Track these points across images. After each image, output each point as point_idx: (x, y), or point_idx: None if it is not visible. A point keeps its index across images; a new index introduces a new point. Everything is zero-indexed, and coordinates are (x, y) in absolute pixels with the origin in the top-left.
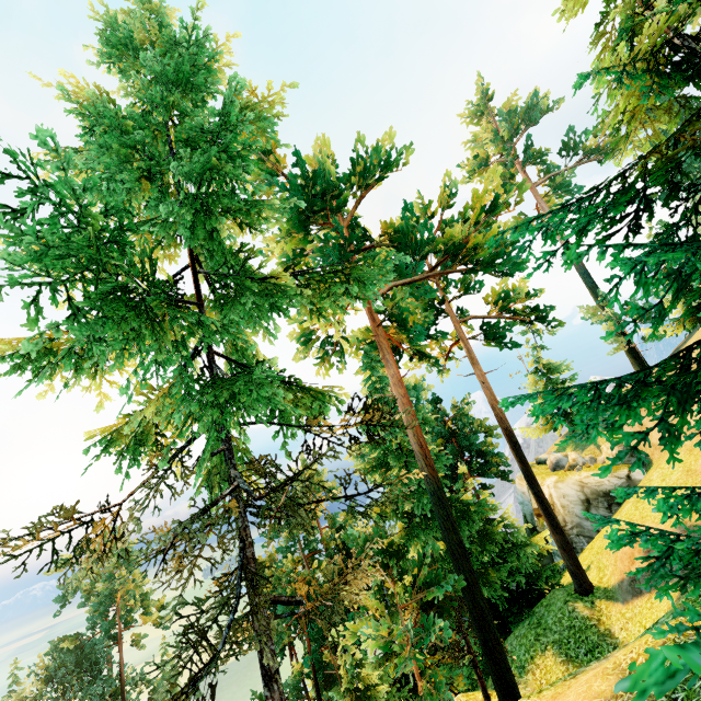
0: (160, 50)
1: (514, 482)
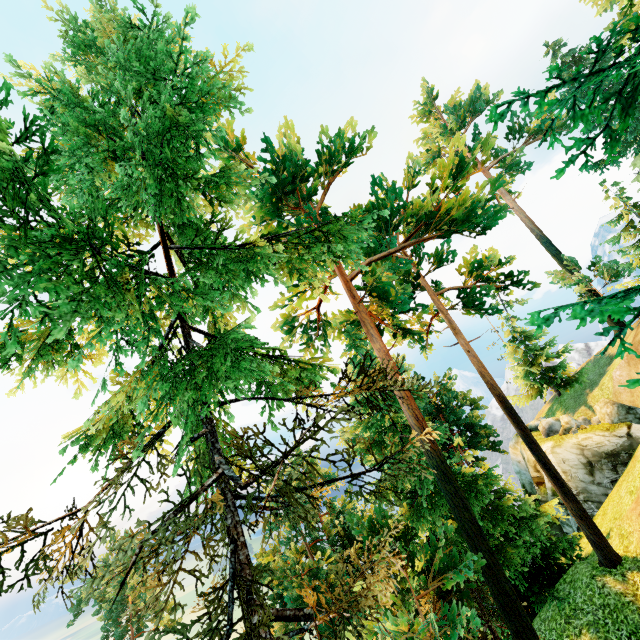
0: (118, 35)
1: (505, 452)
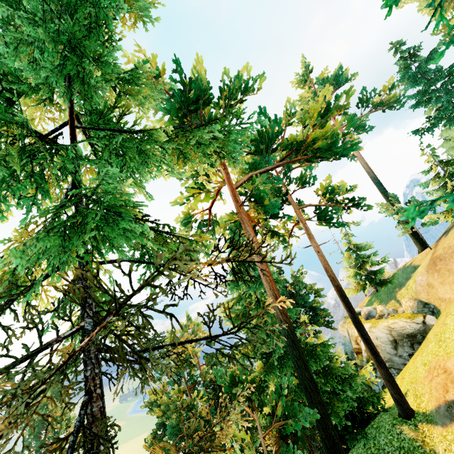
0: None
1: (335, 329)
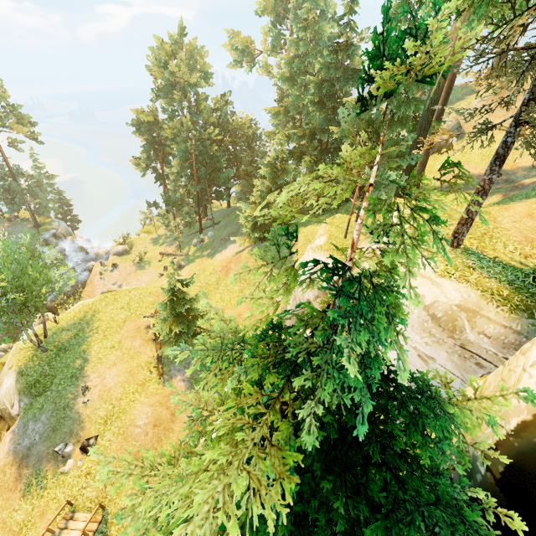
0: None
1: None
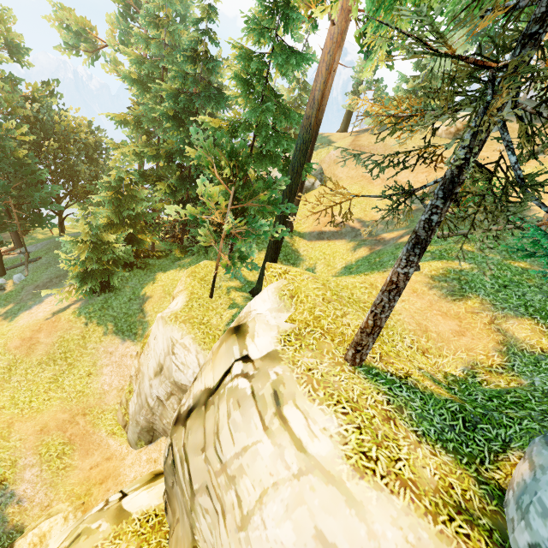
0: None
1: None
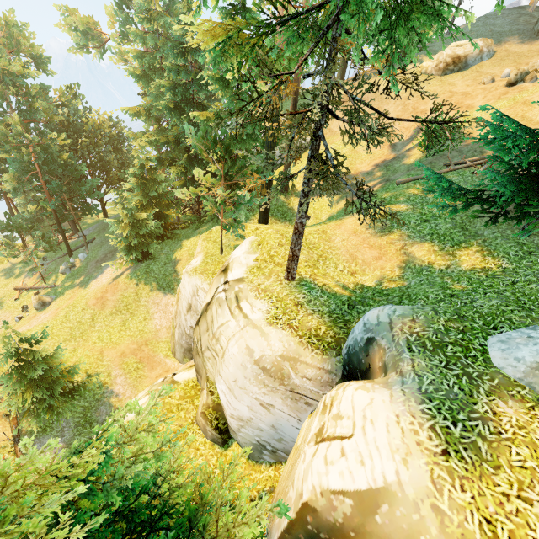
0: None
1: None
